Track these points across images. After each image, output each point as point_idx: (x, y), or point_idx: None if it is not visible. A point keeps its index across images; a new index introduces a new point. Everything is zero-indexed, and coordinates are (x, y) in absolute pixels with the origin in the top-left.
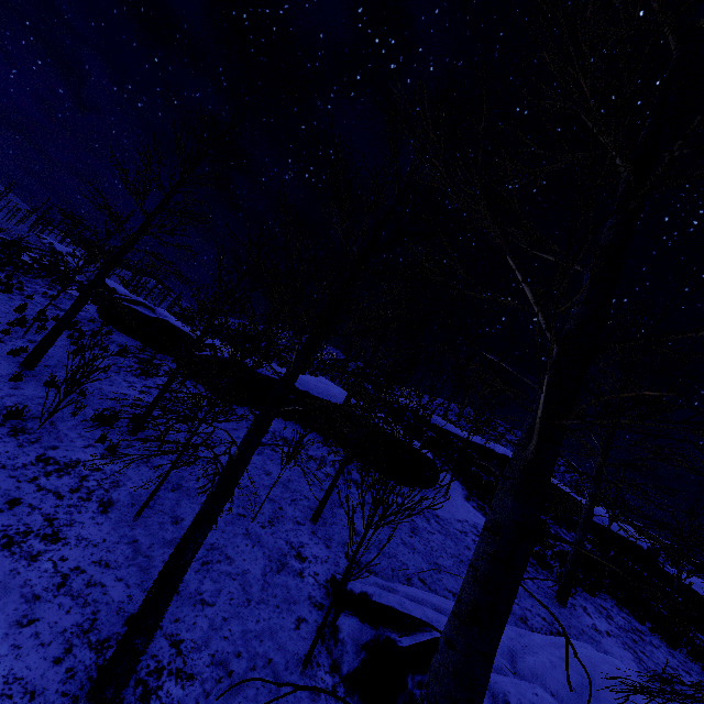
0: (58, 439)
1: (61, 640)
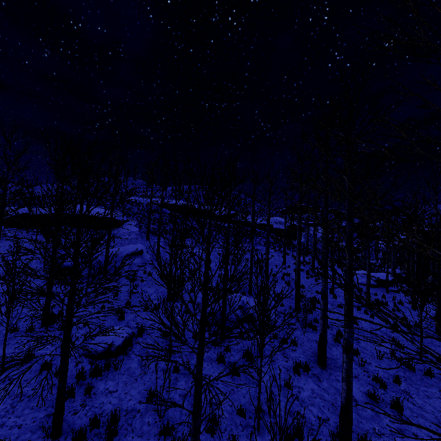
0: None
1: None
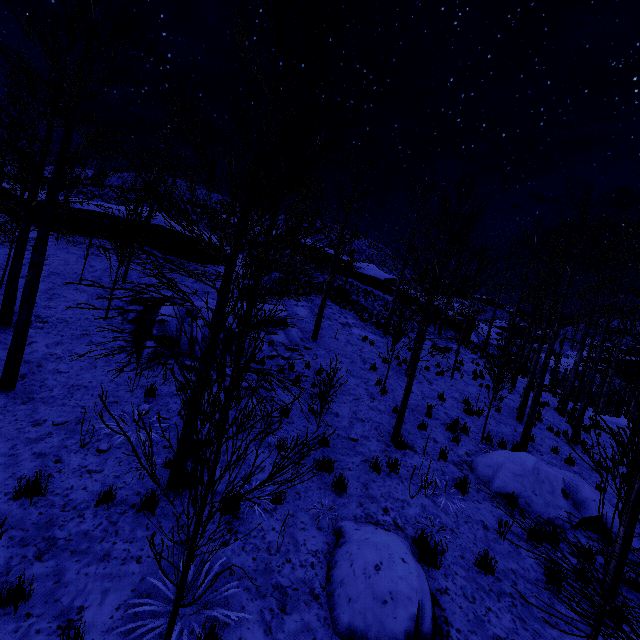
0: None
1: None
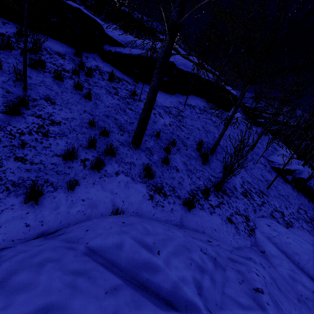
0: (227, 182)
1: (309, 227)
